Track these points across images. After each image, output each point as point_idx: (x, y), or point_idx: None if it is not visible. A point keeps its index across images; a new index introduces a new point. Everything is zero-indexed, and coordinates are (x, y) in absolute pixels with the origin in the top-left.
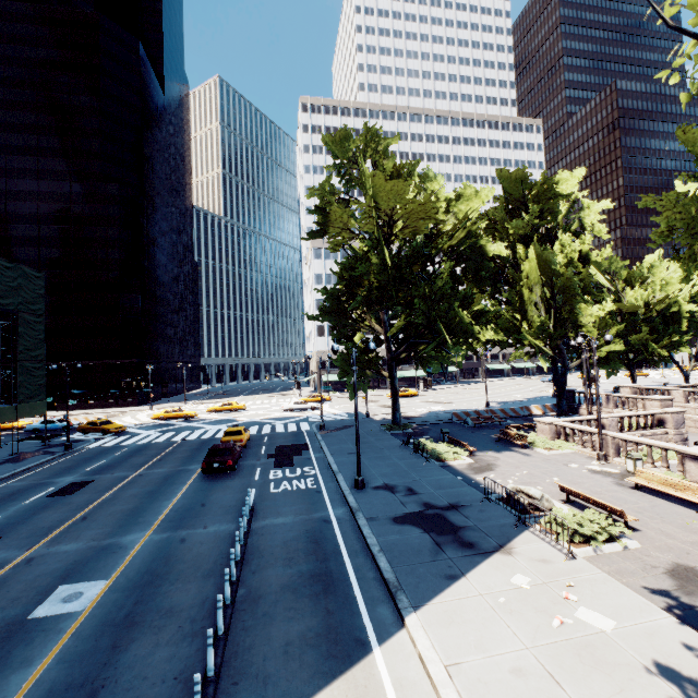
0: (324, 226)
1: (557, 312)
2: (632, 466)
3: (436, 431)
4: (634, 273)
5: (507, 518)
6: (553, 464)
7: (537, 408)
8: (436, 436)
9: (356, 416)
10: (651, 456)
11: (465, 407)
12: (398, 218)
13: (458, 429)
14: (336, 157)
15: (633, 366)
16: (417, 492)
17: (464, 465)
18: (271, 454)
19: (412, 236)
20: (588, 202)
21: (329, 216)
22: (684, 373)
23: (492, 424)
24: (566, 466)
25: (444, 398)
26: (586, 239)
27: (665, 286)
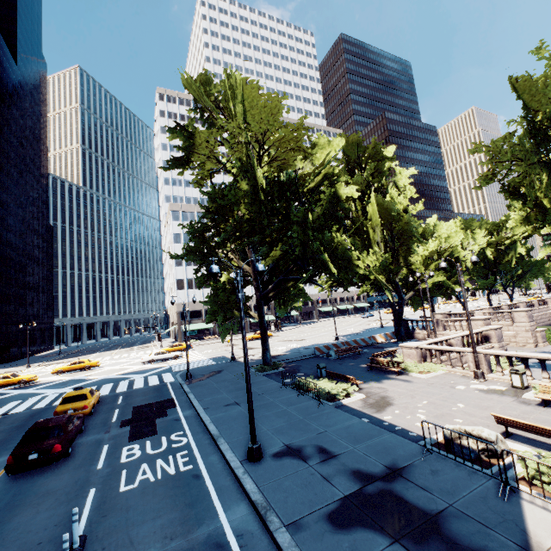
0: (189, 151)
1: (394, 252)
2: (518, 381)
3: (307, 367)
4: (426, 229)
5: (477, 480)
6: (441, 388)
7: (380, 336)
8: (310, 372)
9: (245, 359)
10: (529, 368)
11: (318, 342)
12: (269, 147)
13: (325, 362)
14: (197, 101)
15: (431, 300)
16: (333, 453)
17: (358, 402)
18: (125, 420)
19: (280, 171)
20: (400, 171)
21: (195, 138)
22: (462, 303)
23: (352, 355)
24: (455, 388)
25: (296, 336)
26: (407, 194)
27: (448, 238)
